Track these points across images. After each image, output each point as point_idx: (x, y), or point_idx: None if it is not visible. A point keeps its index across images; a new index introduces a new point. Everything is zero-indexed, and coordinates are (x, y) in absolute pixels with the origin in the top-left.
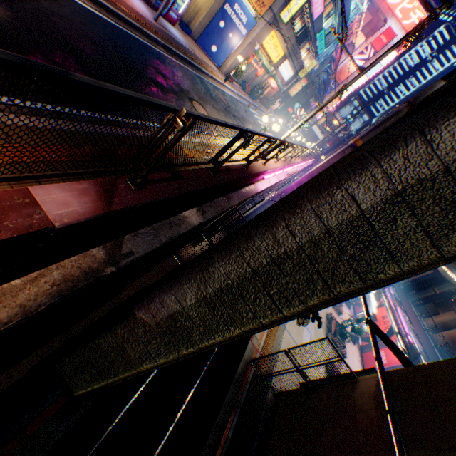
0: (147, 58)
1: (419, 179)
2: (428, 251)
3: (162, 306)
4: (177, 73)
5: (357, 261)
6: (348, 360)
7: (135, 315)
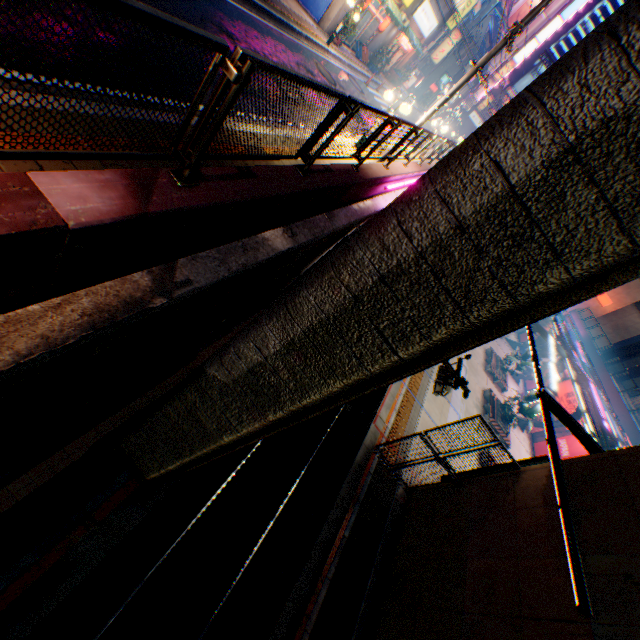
0: (204, 9)
1: (604, 120)
2: (614, 240)
3: (239, 358)
4: (251, 32)
5: (503, 268)
6: (513, 452)
7: (206, 373)
